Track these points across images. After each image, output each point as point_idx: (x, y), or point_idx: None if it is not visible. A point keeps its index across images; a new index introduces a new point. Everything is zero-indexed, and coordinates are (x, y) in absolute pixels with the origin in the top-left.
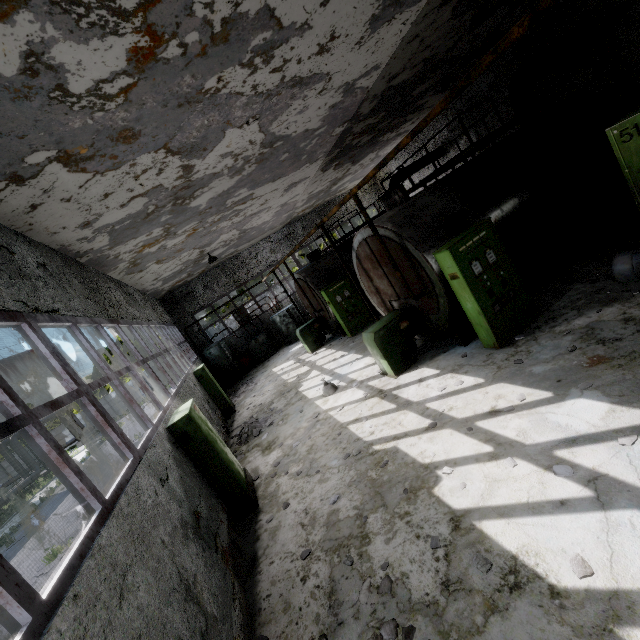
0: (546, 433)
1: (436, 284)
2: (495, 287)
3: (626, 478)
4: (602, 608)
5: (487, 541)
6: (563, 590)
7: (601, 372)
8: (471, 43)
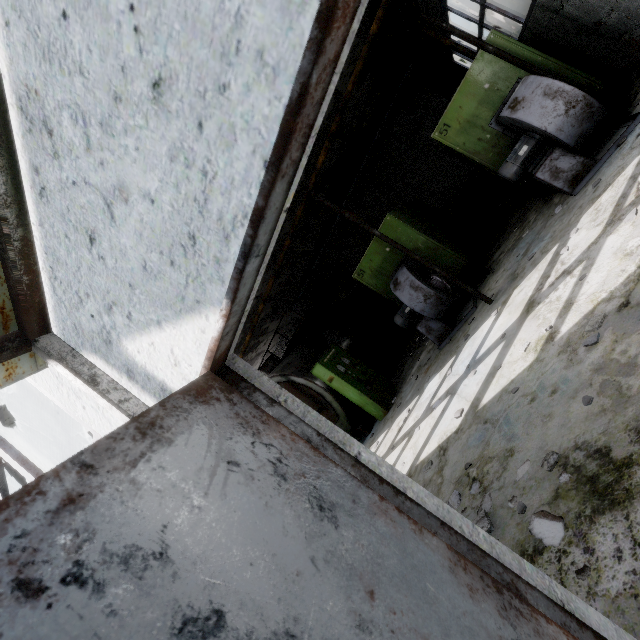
0: (424, 405)
1: (324, 394)
2: (360, 376)
3: (456, 379)
4: (471, 411)
5: (425, 459)
6: (459, 426)
7: (430, 370)
8: (279, 288)
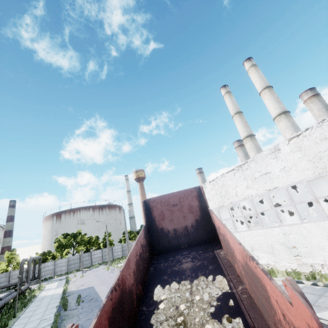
0: None
1: None
2: None
3: None
4: None
5: None
6: None
7: None
8: None
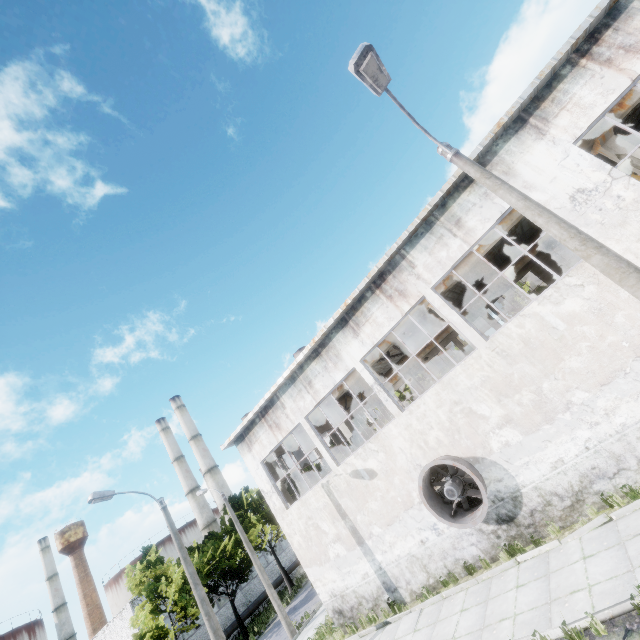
0: None
1: None
2: None
3: None
4: None
5: None
6: None
7: None
8: None
